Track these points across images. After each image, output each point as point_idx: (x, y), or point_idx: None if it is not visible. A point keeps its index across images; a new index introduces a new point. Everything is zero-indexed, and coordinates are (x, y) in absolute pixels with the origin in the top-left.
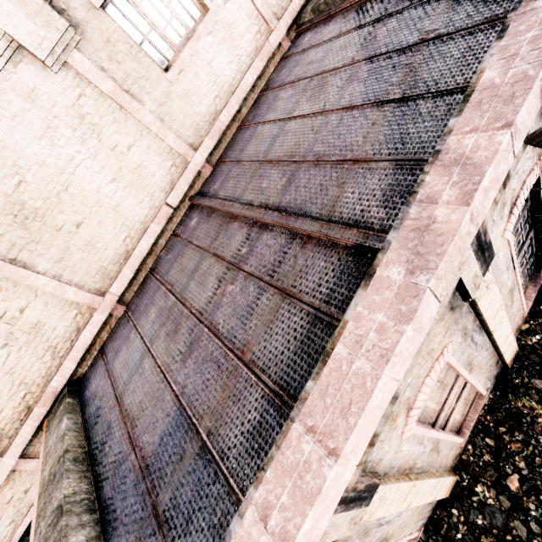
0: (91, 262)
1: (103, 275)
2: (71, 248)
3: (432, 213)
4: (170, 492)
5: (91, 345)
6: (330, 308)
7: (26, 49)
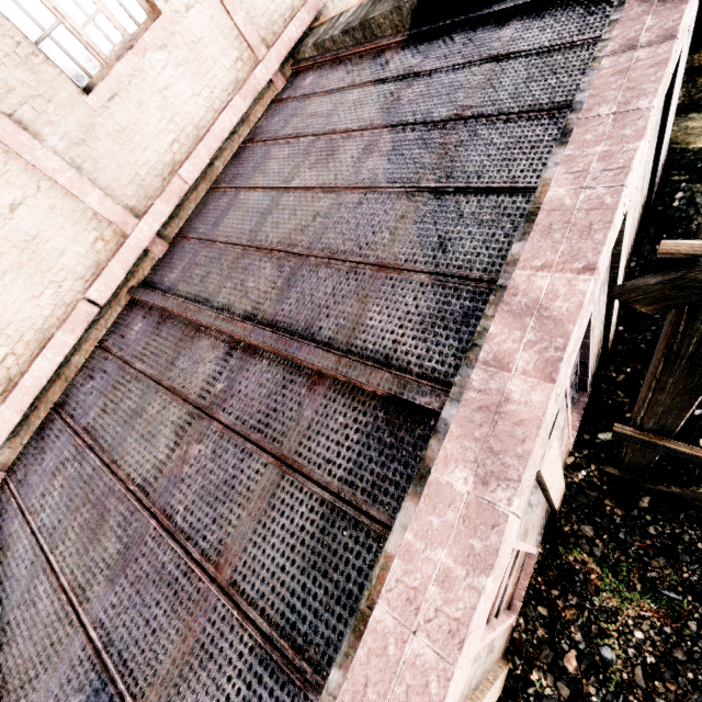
0: None
1: None
2: None
3: (504, 386)
4: None
5: None
6: (356, 494)
7: None
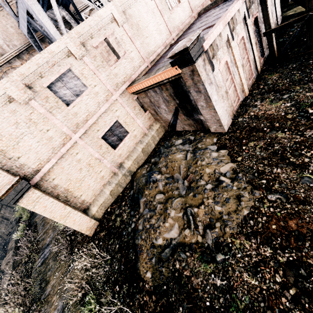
0: (147, 48)
1: (148, 54)
2: (144, 42)
3: None
4: None
5: (141, 73)
6: None
7: None
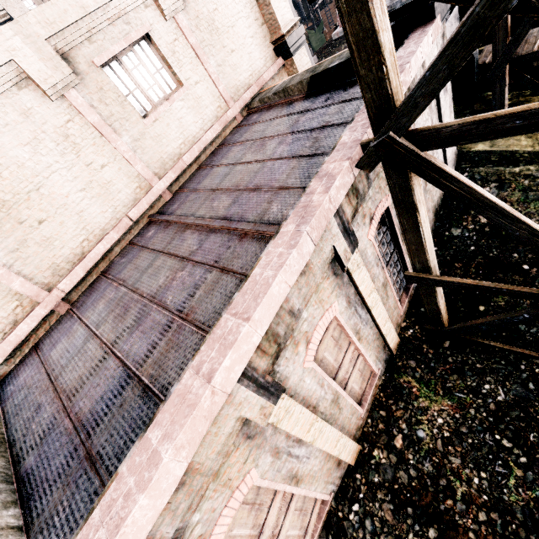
0: (45, 257)
1: (54, 271)
2: (29, 241)
3: (311, 199)
4: (107, 434)
5: (25, 341)
6: None
7: (33, 80)
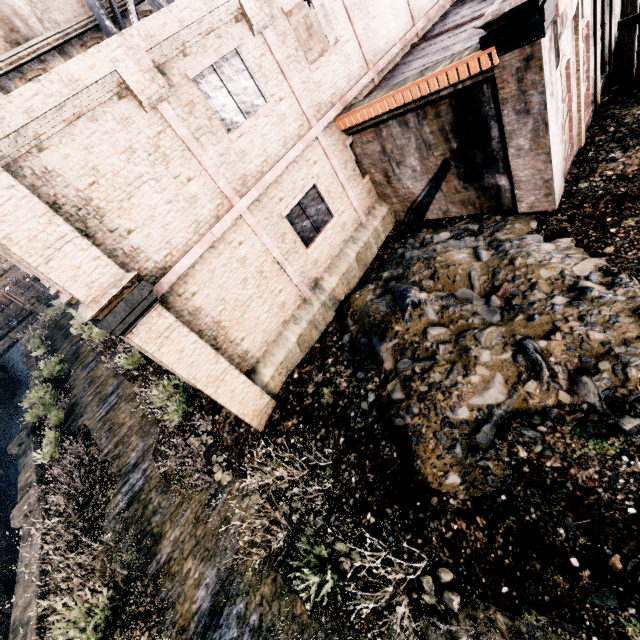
0: (373, 42)
1: (375, 55)
2: (369, 27)
3: None
4: None
5: (361, 92)
6: None
7: None
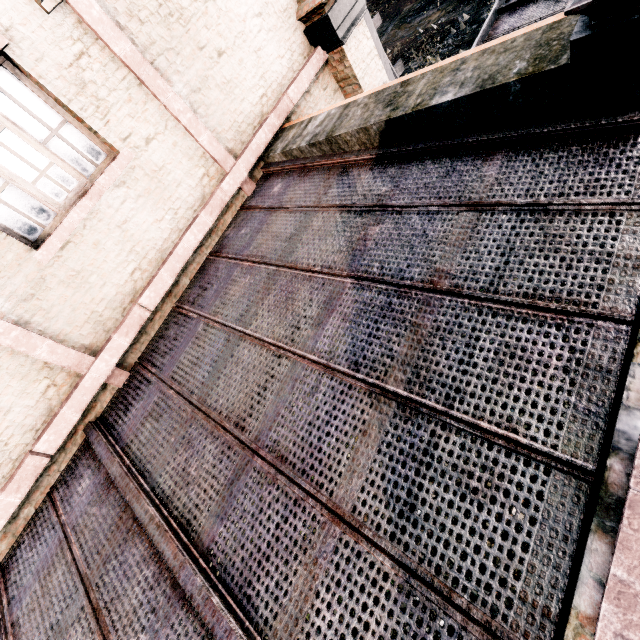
0: None
1: None
2: None
3: None
4: None
5: None
6: None
7: None
